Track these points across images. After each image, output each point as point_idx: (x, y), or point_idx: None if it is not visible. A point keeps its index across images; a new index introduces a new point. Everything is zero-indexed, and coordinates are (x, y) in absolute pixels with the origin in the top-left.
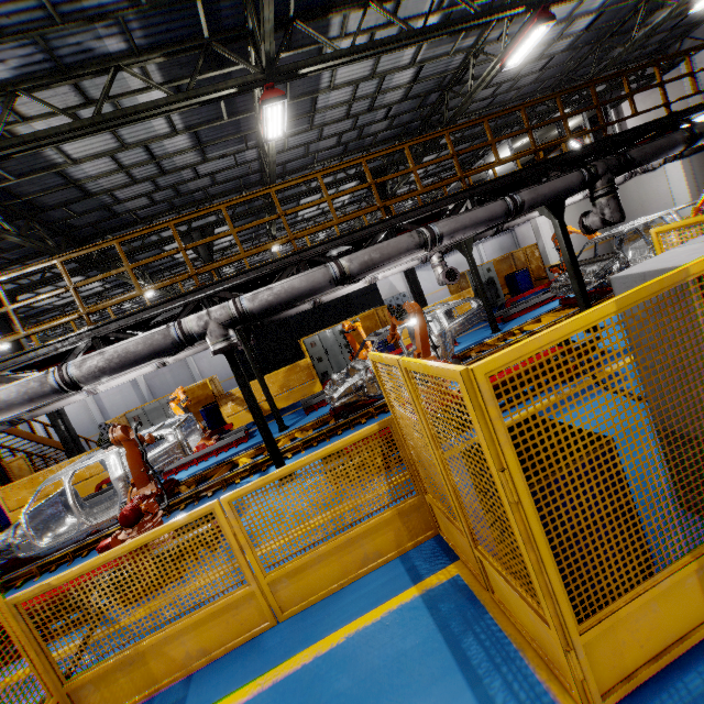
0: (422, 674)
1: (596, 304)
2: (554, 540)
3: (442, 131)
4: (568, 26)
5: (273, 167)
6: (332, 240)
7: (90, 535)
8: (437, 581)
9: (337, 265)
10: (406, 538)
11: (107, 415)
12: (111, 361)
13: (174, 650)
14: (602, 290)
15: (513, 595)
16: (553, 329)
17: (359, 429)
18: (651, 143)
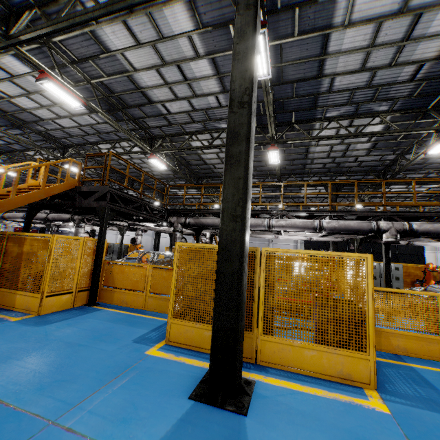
0: None
1: None
2: None
3: None
4: None
5: (407, 166)
6: None
7: None
8: None
9: None
10: None
11: None
12: (341, 226)
13: (393, 340)
14: None
15: None
16: None
17: None
18: None
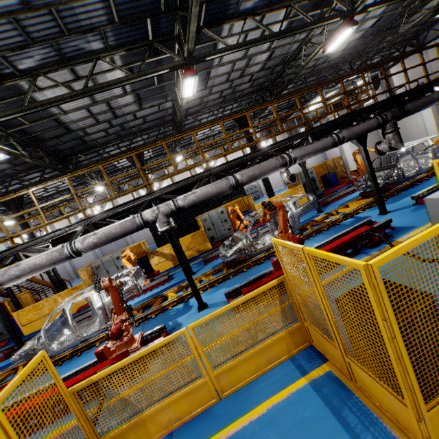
0: (321, 432)
1: (383, 196)
2: (412, 358)
3: (294, 95)
4: (361, 25)
5: (183, 113)
6: (229, 162)
7: (81, 342)
8: (317, 374)
9: (234, 178)
10: (293, 347)
11: (72, 263)
12: (101, 239)
13: (161, 417)
14: (385, 187)
15: (374, 385)
16: (413, 240)
17: (243, 275)
18: (419, 100)
